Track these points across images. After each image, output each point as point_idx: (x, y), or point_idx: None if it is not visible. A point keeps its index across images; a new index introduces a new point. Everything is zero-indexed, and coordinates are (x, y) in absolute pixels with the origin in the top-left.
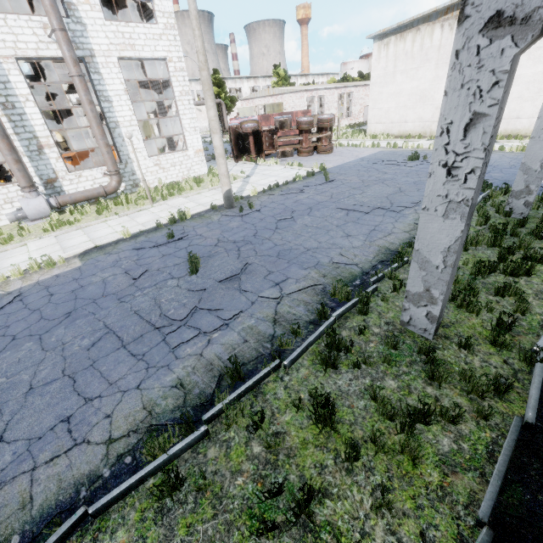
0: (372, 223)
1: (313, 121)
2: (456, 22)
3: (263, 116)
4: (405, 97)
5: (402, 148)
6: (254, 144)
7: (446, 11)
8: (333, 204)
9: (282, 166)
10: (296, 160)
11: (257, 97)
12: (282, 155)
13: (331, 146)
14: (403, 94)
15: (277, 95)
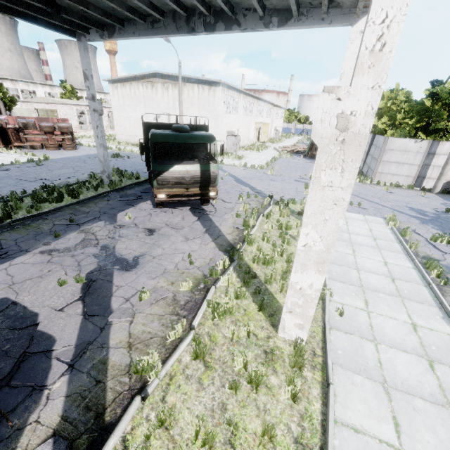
0: (25, 186)
1: (53, 127)
2: (148, 85)
3: (19, 117)
4: (133, 121)
5: (124, 151)
6: (1, 137)
7: (143, 78)
8: (17, 177)
9: (19, 155)
10: (40, 152)
11: (35, 101)
12: (32, 148)
13: (73, 145)
14: (132, 119)
15: (52, 104)
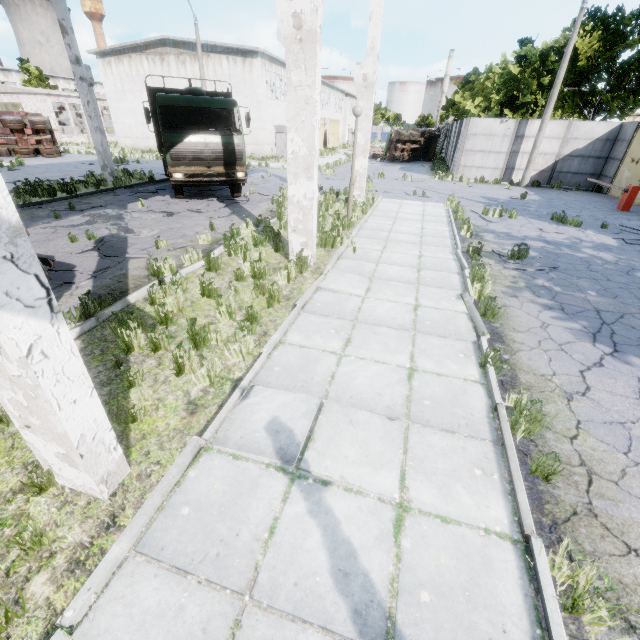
0: None
1: (22, 121)
2: (156, 58)
3: None
4: (140, 115)
5: (132, 157)
6: None
7: (146, 47)
8: None
9: None
10: (8, 159)
11: None
12: None
13: (55, 150)
14: (138, 112)
15: (12, 94)
